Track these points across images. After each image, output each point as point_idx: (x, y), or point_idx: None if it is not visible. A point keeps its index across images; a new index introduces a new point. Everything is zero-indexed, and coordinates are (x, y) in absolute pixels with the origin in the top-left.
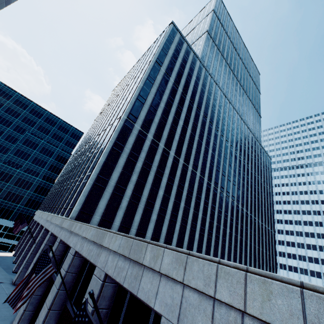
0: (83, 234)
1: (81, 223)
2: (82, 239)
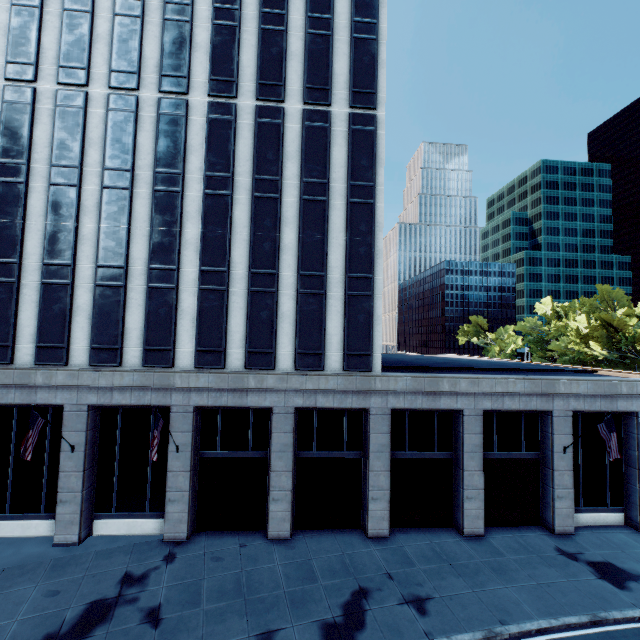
0: (498, 390)
1: (467, 377)
2: (491, 395)
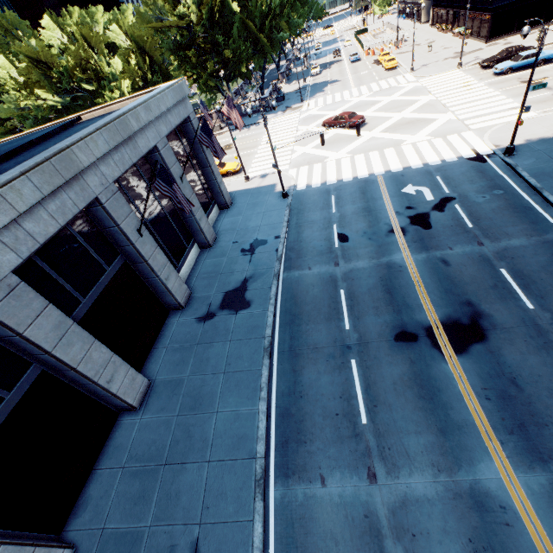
0: (1, 221)
1: None
2: None
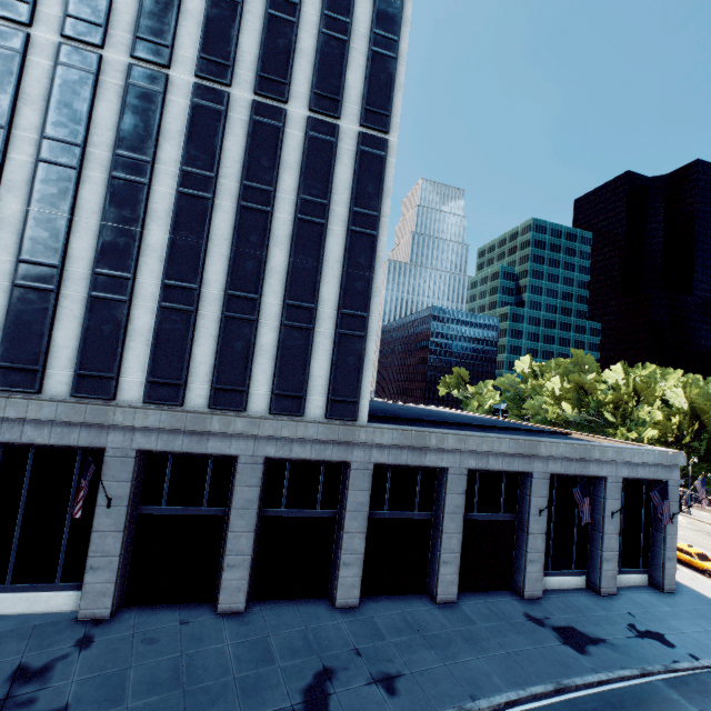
0: (484, 448)
1: (455, 433)
2: (477, 454)
